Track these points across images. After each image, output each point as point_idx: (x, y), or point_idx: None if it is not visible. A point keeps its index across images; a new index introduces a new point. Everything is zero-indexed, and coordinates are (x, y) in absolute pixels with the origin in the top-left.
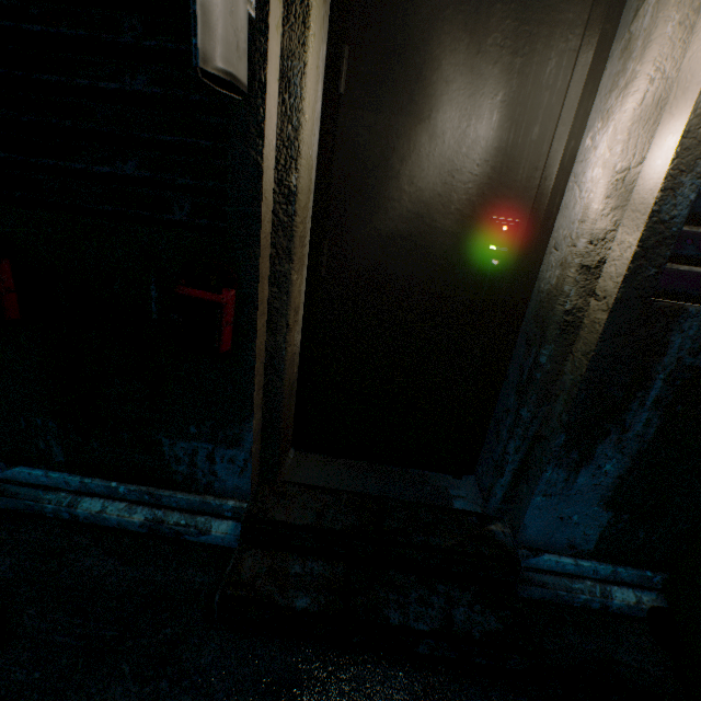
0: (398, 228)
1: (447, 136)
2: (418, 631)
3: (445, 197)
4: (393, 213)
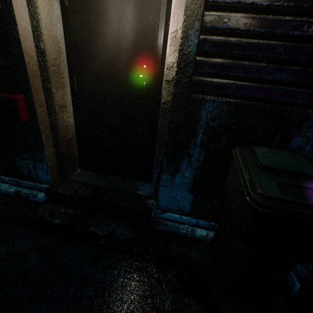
0: (102, 69)
1: (114, 23)
2: (98, 234)
3: (118, 53)
4: (98, 61)
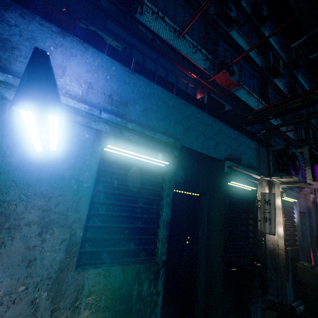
0: None
1: None
2: None
3: None
4: None
